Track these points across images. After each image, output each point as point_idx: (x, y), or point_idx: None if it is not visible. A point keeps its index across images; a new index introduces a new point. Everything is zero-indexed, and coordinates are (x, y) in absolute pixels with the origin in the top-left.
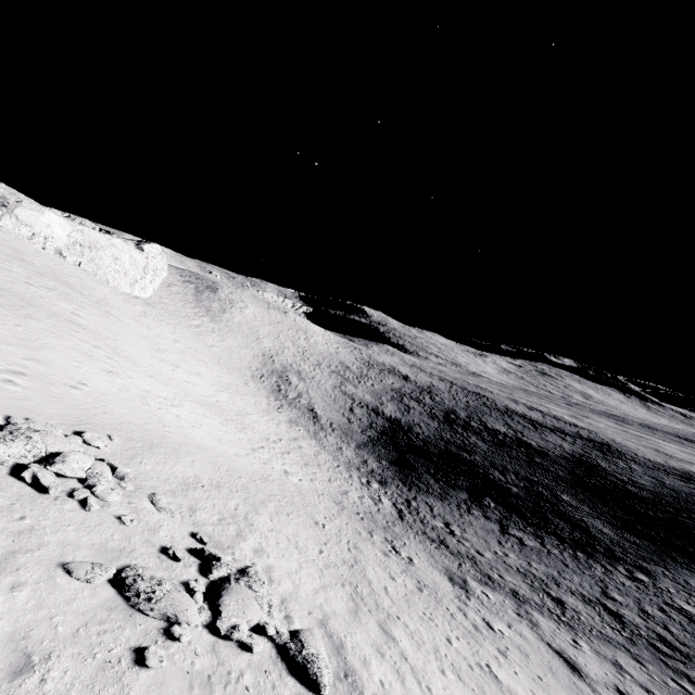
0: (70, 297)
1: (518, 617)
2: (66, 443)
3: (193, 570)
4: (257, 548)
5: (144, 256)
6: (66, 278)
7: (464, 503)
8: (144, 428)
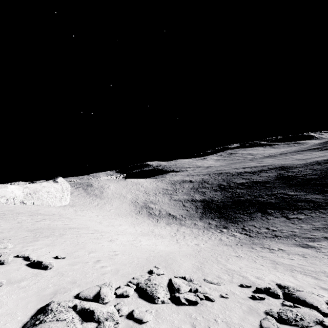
0: (52, 218)
1: None
2: (162, 278)
3: (272, 299)
4: (255, 277)
5: (59, 184)
6: (38, 212)
7: (262, 217)
8: (152, 256)
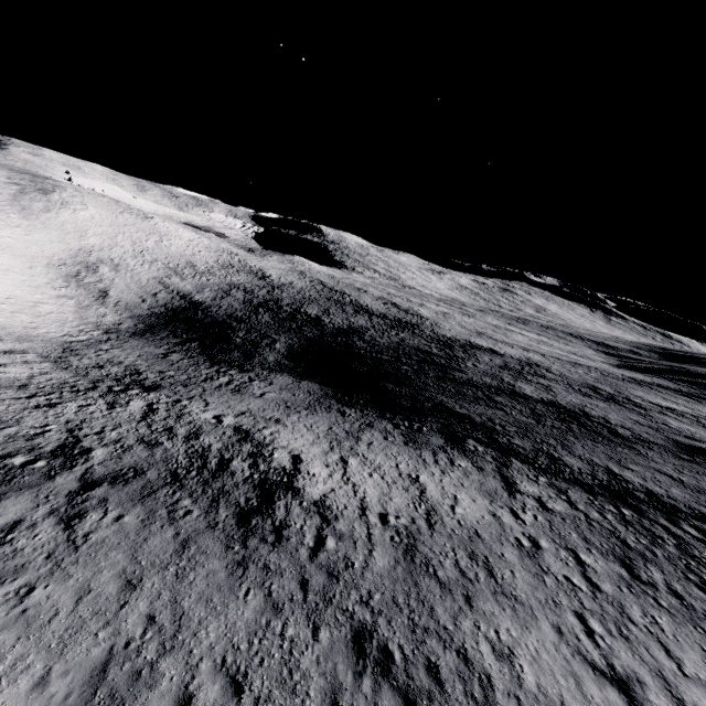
0: None
1: (20, 361)
2: None
3: None
4: None
5: None
6: None
7: (166, 343)
8: None
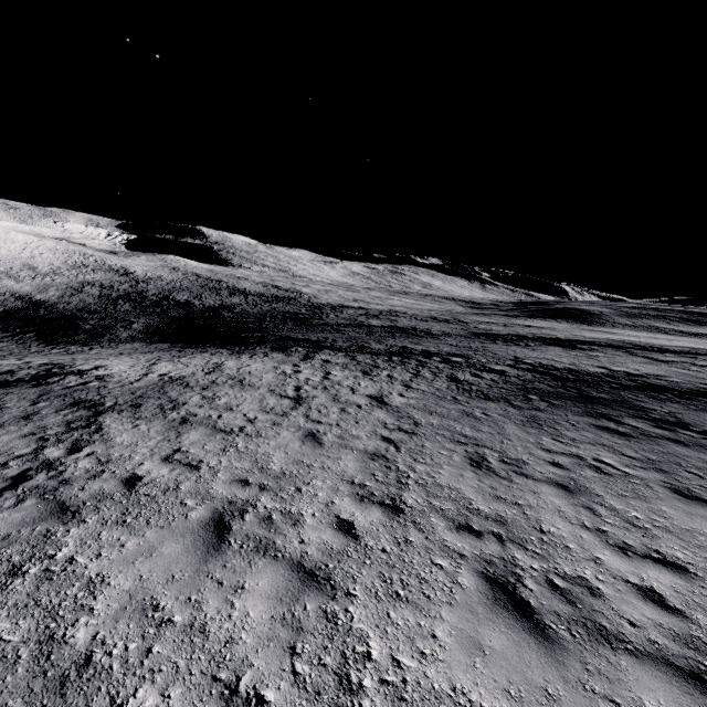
0: None
1: None
2: None
3: None
4: None
5: None
6: None
7: None
8: None
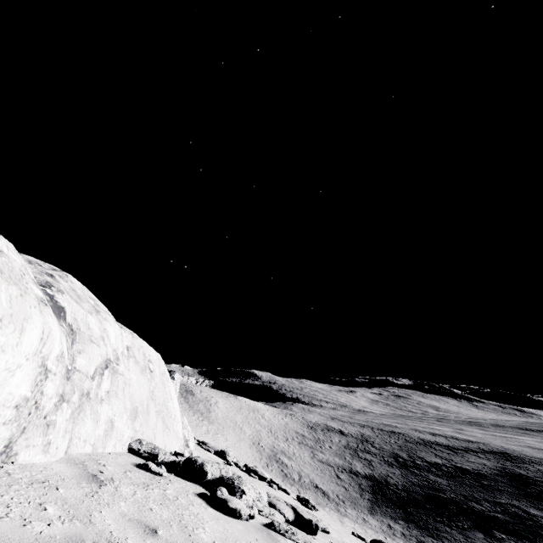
0: None
1: None
2: None
3: None
4: None
5: (175, 383)
6: None
7: (487, 541)
8: None
